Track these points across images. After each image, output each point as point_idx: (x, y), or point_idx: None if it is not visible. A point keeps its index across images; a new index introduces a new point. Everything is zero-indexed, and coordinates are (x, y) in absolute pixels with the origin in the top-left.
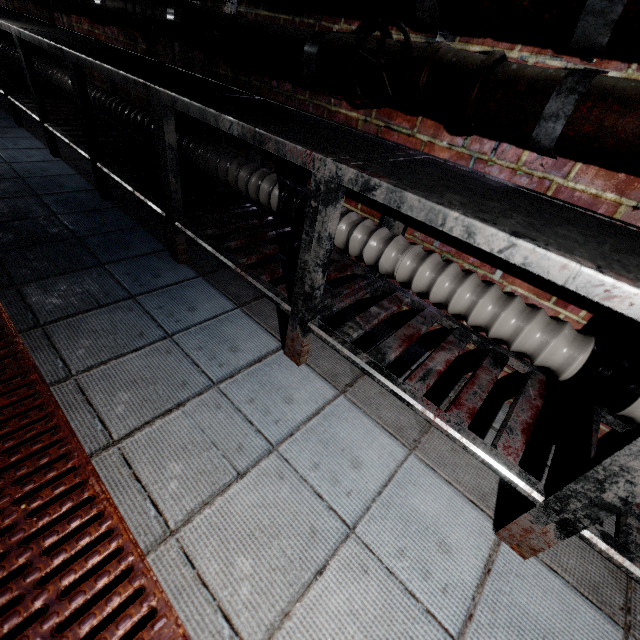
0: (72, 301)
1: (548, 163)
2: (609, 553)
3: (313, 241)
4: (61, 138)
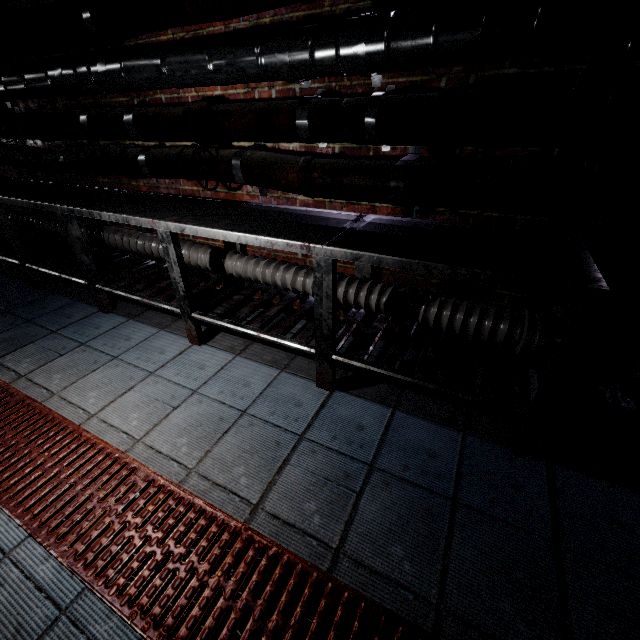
0: None
1: (174, 181)
2: (199, 317)
3: (73, 242)
4: None
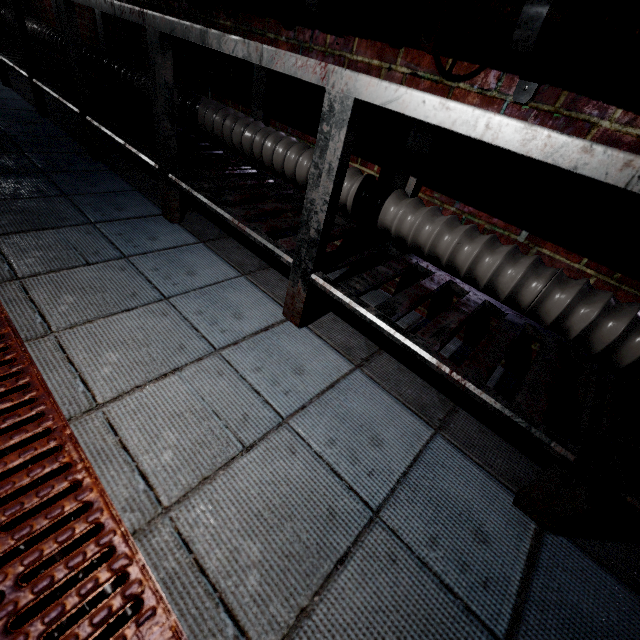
0: None
1: (341, 42)
2: (324, 285)
3: (157, 91)
4: (7, 63)
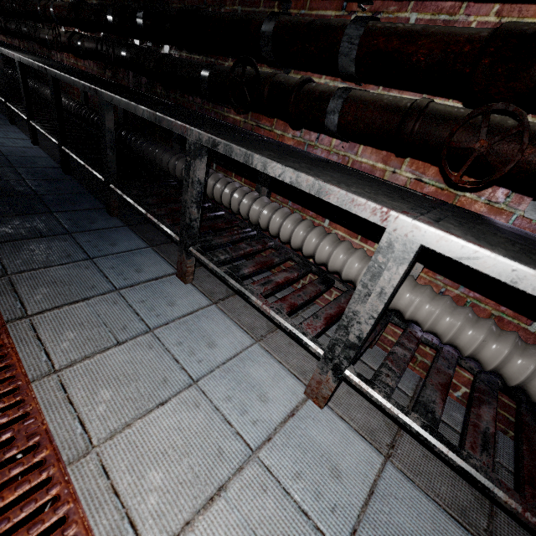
0: (21, 231)
1: (346, 146)
2: (360, 384)
3: (189, 185)
4: (40, 130)
